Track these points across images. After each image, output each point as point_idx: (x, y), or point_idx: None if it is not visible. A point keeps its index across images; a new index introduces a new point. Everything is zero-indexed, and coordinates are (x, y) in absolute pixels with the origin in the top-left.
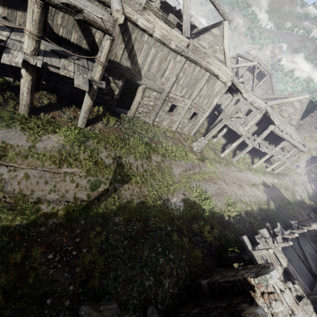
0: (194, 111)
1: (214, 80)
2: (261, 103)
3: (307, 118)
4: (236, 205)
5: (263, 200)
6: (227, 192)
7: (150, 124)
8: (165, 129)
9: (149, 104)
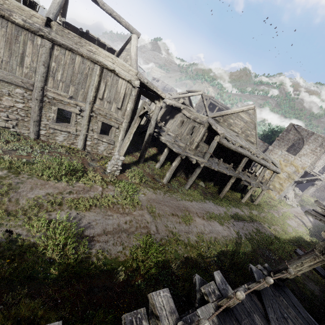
0: (102, 120)
1: (113, 78)
2: (202, 117)
3: (275, 143)
4: (153, 247)
5: (227, 239)
6: (149, 227)
7: (32, 138)
8: (59, 145)
9: (16, 106)
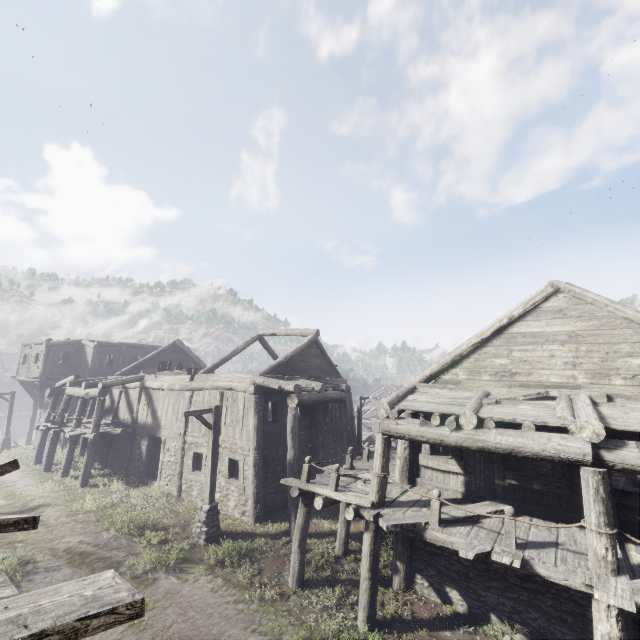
0: (227, 455)
1: (233, 396)
2: None
3: None
4: None
5: None
6: None
7: (174, 496)
8: (187, 501)
9: (171, 461)
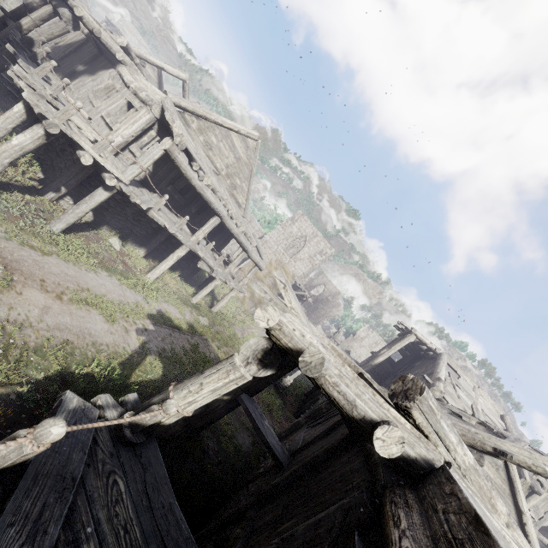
0: None
1: None
2: (156, 92)
3: (274, 232)
4: None
5: (107, 350)
6: None
7: None
8: None
9: None
